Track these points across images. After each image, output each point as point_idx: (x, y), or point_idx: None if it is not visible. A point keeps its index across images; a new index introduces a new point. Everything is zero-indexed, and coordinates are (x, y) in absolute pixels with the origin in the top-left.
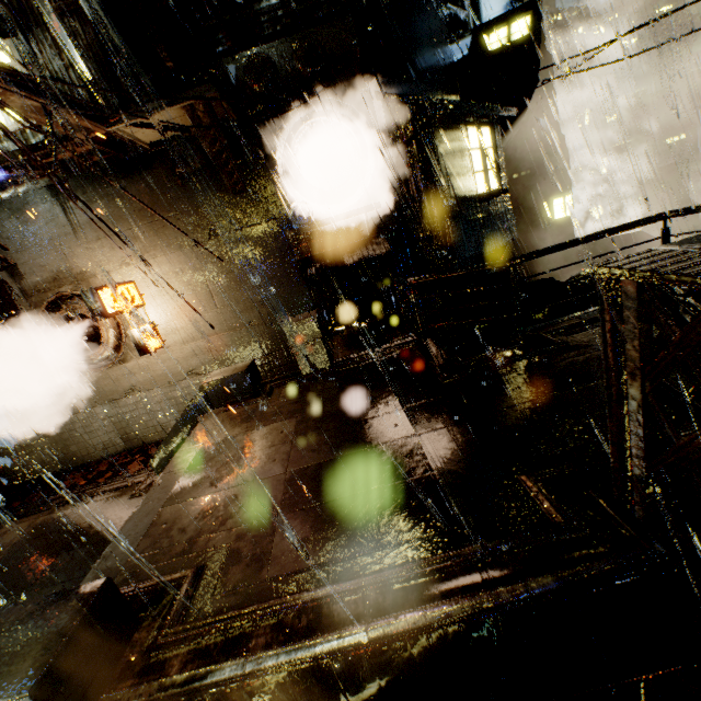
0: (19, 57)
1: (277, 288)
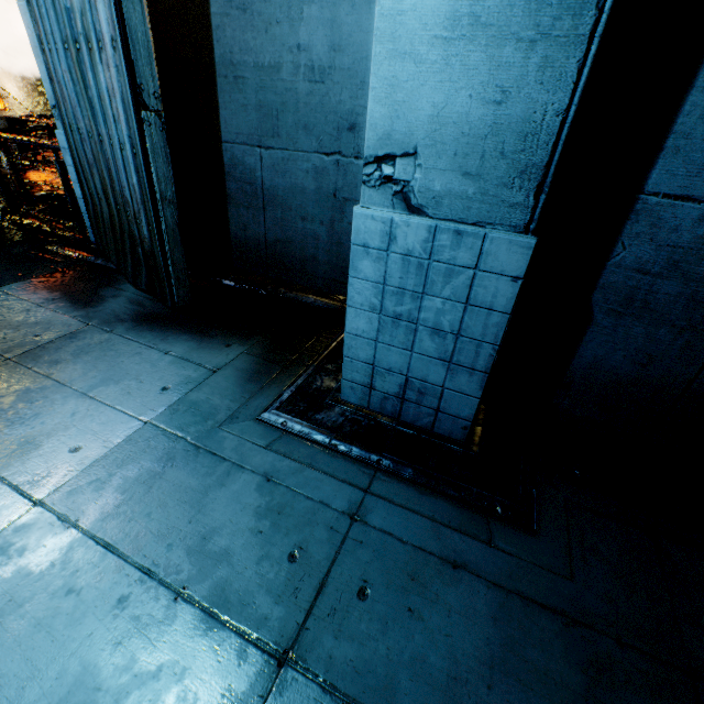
0: None
1: None
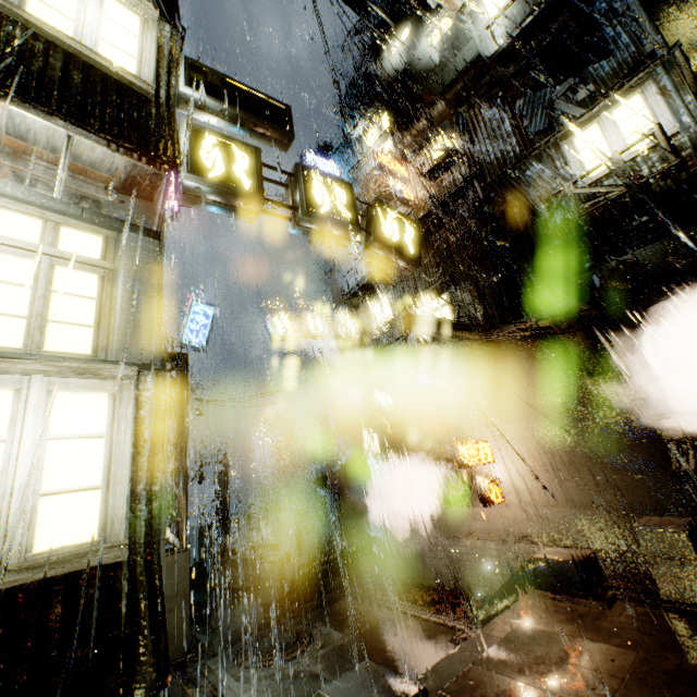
0: (449, 299)
1: (636, 474)
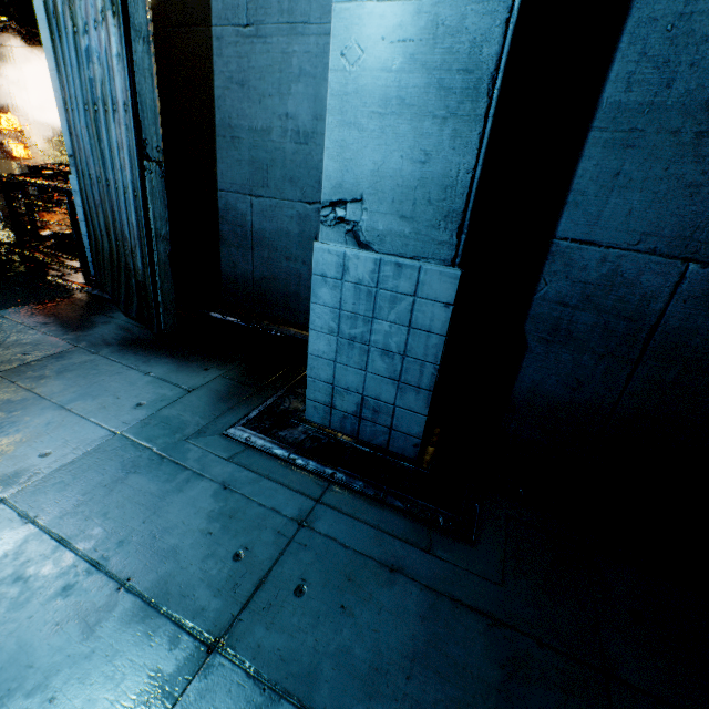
0: None
1: None
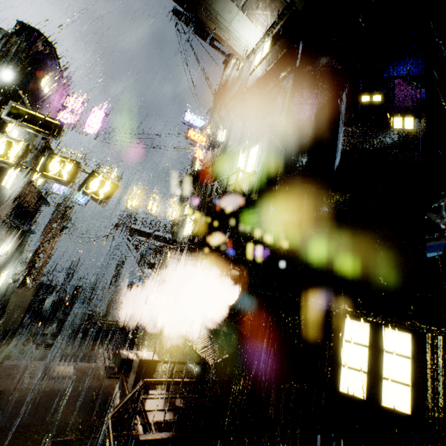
0: (196, 218)
1: None
